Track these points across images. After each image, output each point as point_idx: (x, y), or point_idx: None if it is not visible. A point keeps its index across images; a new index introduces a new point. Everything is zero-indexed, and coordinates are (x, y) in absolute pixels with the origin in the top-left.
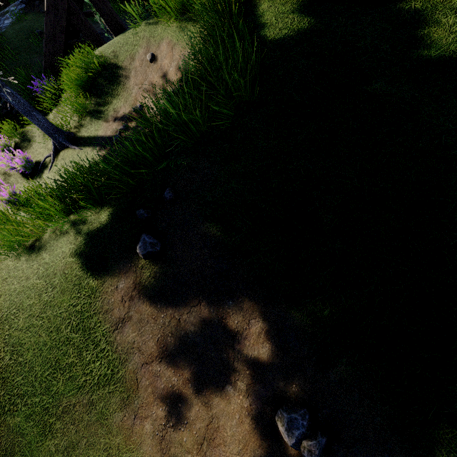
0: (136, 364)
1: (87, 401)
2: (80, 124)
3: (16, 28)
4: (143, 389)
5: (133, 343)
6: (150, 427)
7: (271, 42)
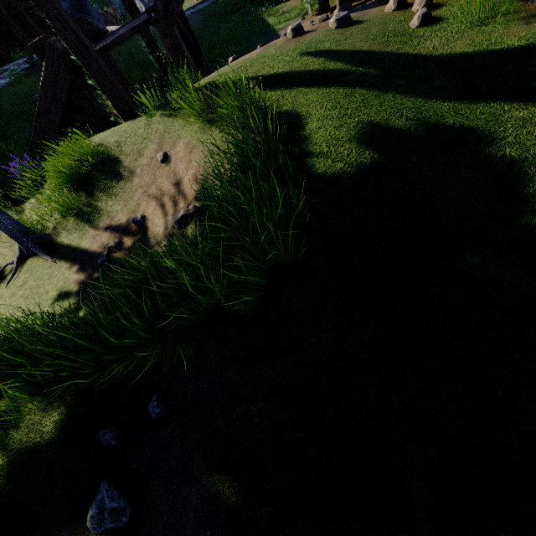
0: None
1: None
2: (61, 225)
3: (11, 91)
4: None
5: None
6: None
7: (322, 177)
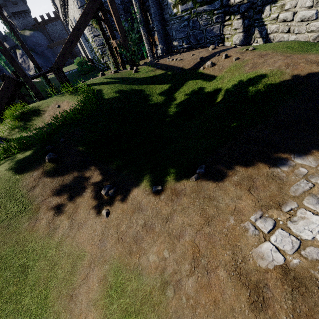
0: (39, 201)
1: (7, 225)
2: (11, 133)
3: None
4: (42, 209)
5: (39, 194)
6: (44, 221)
7: (106, 99)
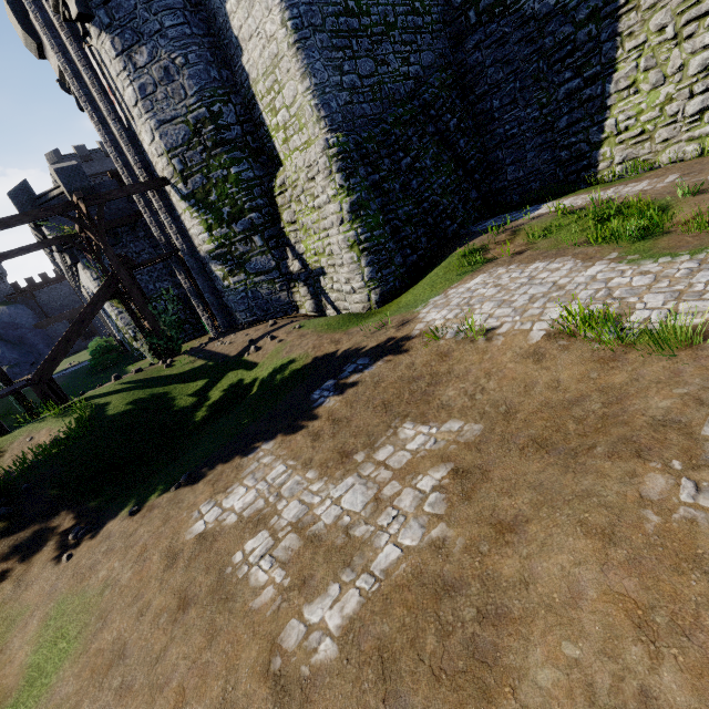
0: None
1: None
2: None
3: None
4: None
5: None
6: None
7: (109, 416)
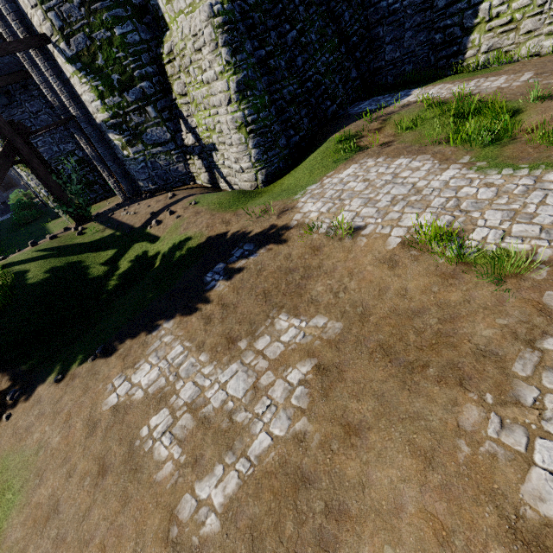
0: None
1: None
2: None
3: None
4: None
5: None
6: None
7: (29, 284)
